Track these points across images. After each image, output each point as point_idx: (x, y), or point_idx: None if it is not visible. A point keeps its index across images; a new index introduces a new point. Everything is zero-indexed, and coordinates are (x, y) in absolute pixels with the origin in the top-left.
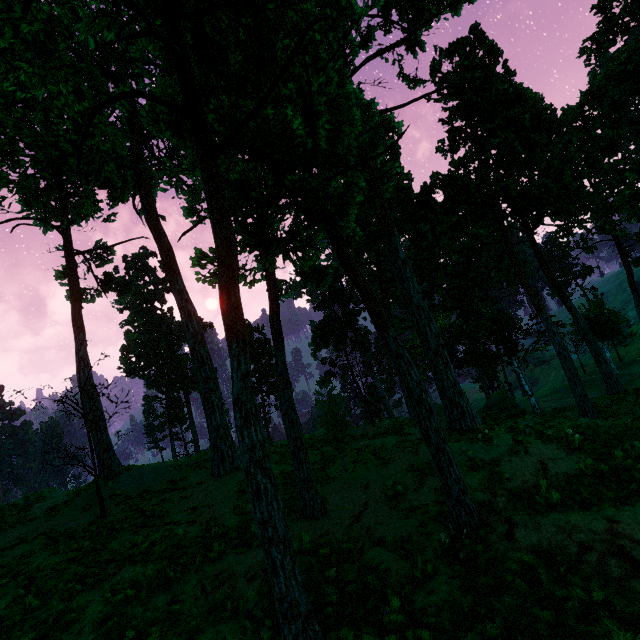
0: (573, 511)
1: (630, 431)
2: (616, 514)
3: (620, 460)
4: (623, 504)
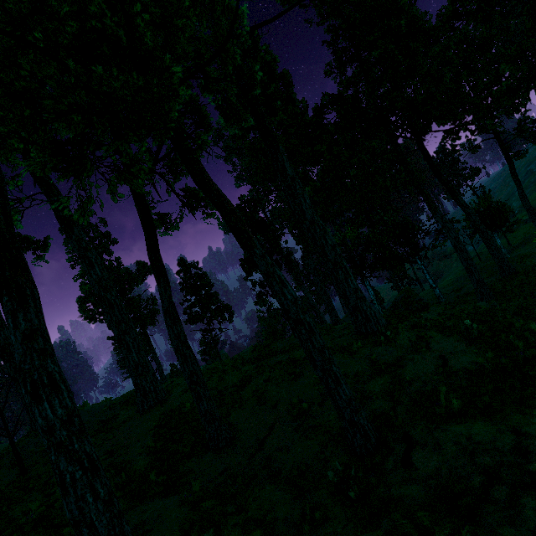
0: (475, 421)
1: (526, 311)
2: (523, 422)
3: (521, 350)
4: (530, 407)
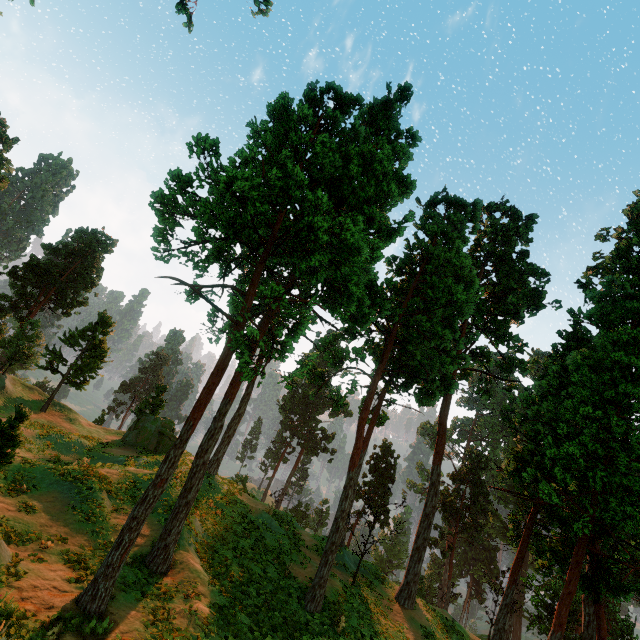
0: None
1: None
2: None
3: None
4: None
